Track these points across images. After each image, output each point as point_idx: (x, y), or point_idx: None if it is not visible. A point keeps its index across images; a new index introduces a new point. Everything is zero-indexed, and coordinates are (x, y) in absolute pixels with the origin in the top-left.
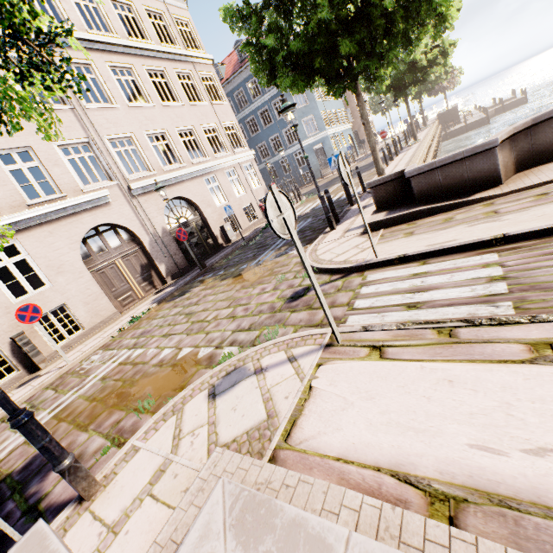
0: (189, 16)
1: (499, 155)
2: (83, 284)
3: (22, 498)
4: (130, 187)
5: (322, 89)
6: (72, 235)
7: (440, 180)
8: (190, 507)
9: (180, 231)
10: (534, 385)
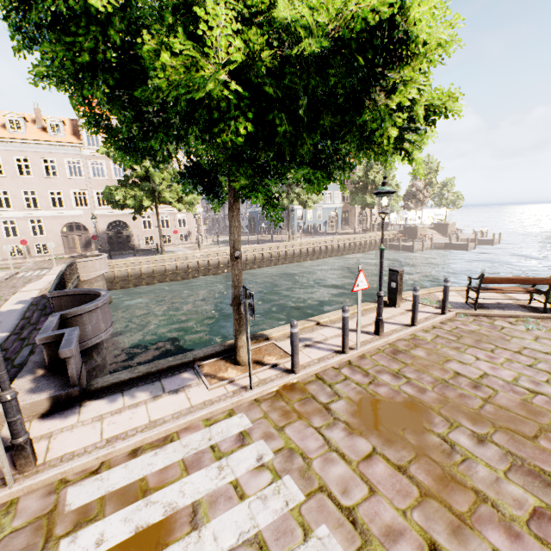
0: None
1: None
2: (57, 239)
3: None
4: (94, 212)
5: None
6: (62, 222)
7: None
8: None
9: (95, 236)
10: None
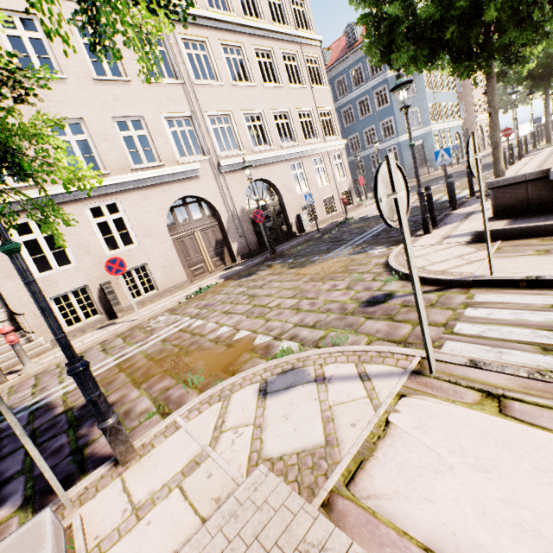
0: None
1: None
2: (164, 249)
3: (75, 436)
4: (219, 164)
5: (441, 73)
6: (162, 202)
7: None
8: (218, 534)
9: (257, 212)
10: None
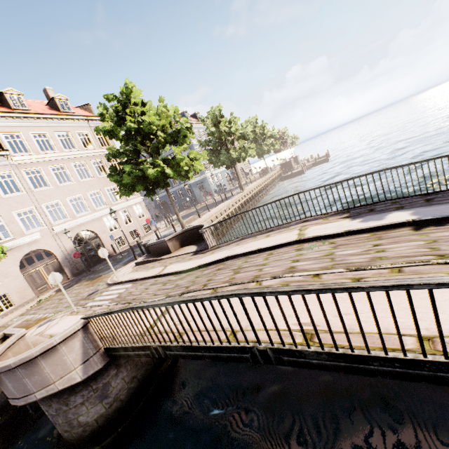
0: None
1: (170, 243)
2: (18, 282)
3: None
4: (53, 229)
5: None
6: (16, 257)
7: (156, 248)
8: None
9: (76, 253)
10: None
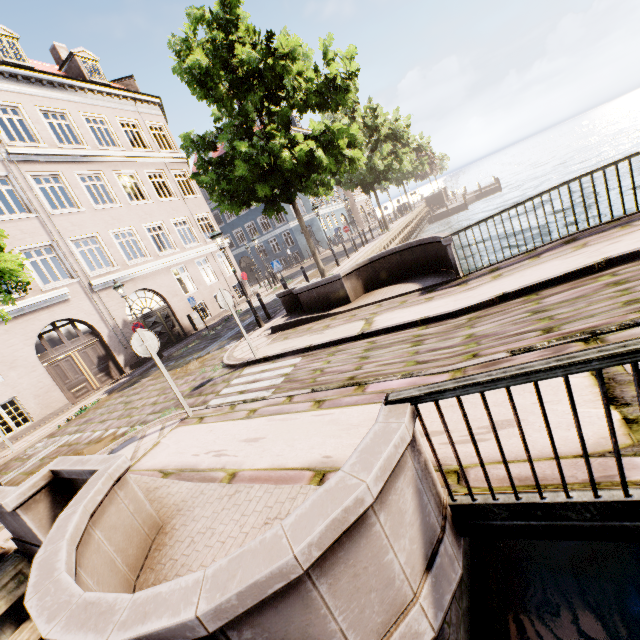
0: (164, 121)
1: (347, 283)
2: (35, 378)
3: None
4: (91, 284)
5: None
6: (28, 332)
7: (316, 297)
8: None
9: (137, 324)
10: (233, 428)
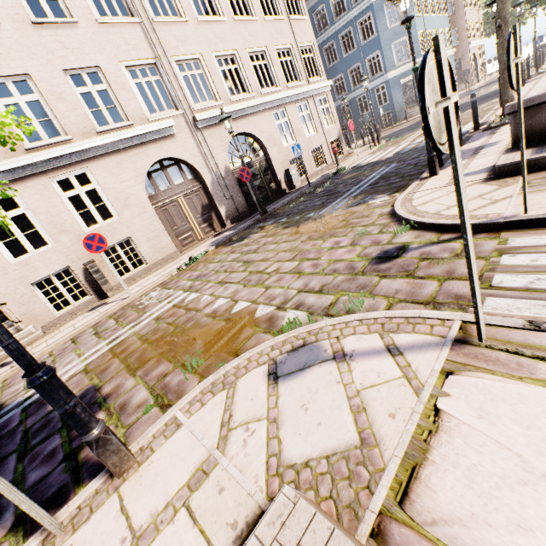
0: None
1: None
2: (147, 220)
3: (68, 436)
4: (195, 118)
5: None
6: (137, 167)
7: None
8: None
9: (243, 170)
10: None
